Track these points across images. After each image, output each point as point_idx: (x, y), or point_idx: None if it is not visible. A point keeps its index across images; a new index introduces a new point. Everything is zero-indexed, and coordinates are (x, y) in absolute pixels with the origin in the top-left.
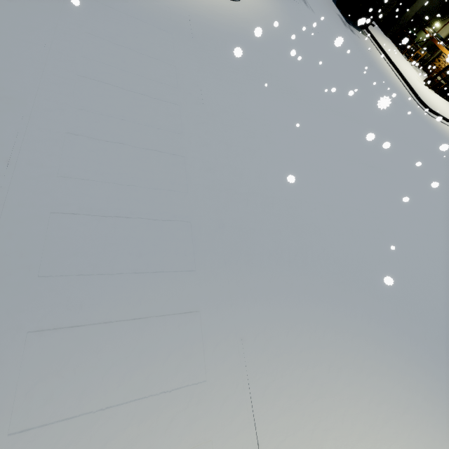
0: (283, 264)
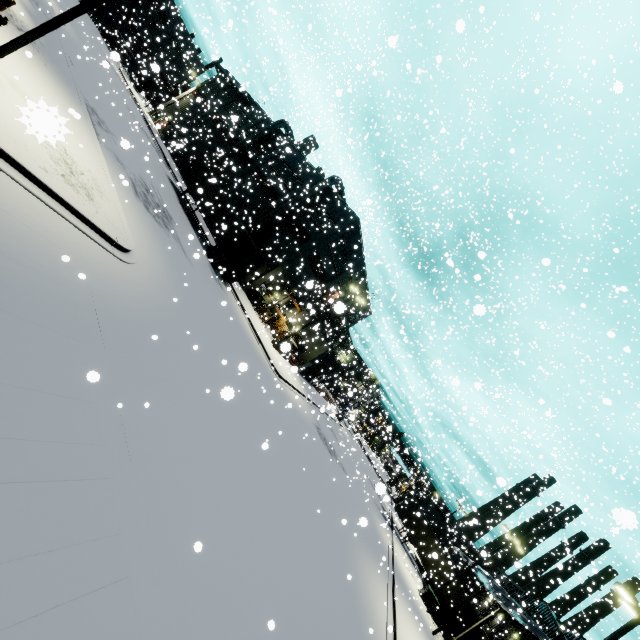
0: None
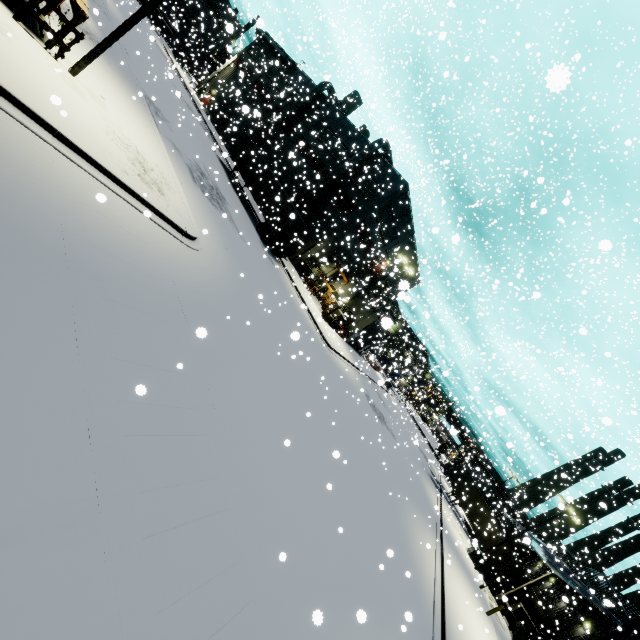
0: (312, 602)
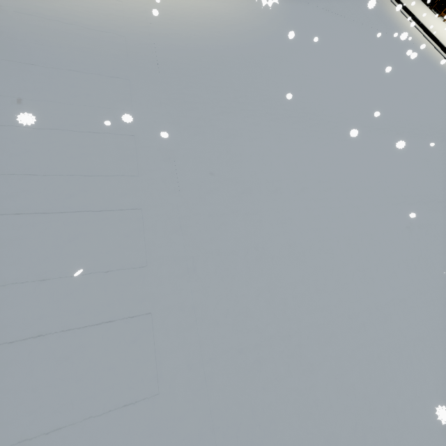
0: None
